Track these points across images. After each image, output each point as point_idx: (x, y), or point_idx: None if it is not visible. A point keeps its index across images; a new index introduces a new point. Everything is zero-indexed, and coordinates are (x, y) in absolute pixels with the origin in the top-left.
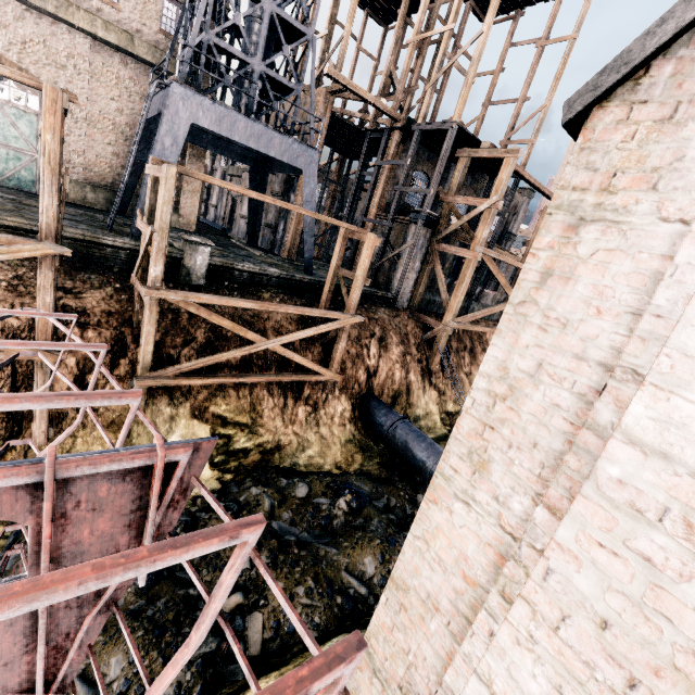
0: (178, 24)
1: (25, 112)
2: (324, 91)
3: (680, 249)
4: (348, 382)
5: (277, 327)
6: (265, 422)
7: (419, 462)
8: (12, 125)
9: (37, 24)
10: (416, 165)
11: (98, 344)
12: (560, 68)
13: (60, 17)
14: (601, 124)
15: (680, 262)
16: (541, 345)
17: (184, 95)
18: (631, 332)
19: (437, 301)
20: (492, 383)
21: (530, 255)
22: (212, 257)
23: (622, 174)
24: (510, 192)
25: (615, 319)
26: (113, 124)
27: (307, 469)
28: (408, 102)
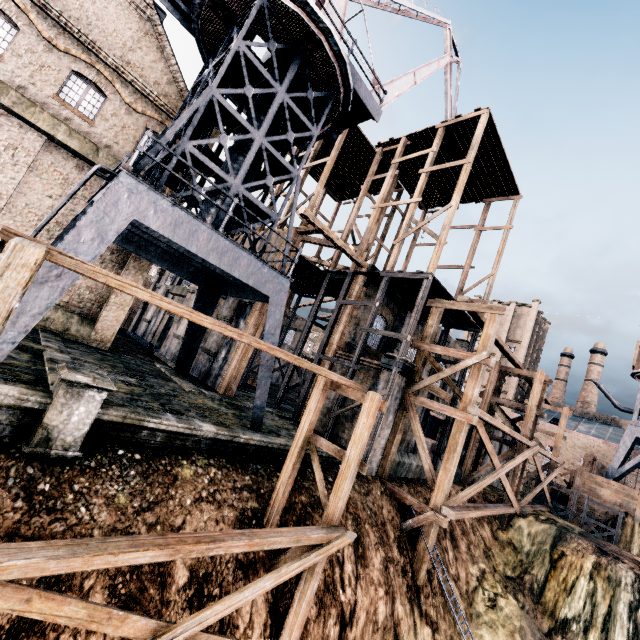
0: (153, 143)
1: None
2: (293, 230)
3: None
4: None
5: None
6: None
7: None
8: None
9: None
10: None
11: None
12: (501, 248)
13: (14, 112)
14: None
15: None
16: None
17: (133, 187)
18: None
19: (406, 462)
20: None
21: None
22: (105, 408)
23: None
24: (470, 345)
25: None
26: (39, 220)
27: None
28: (366, 254)
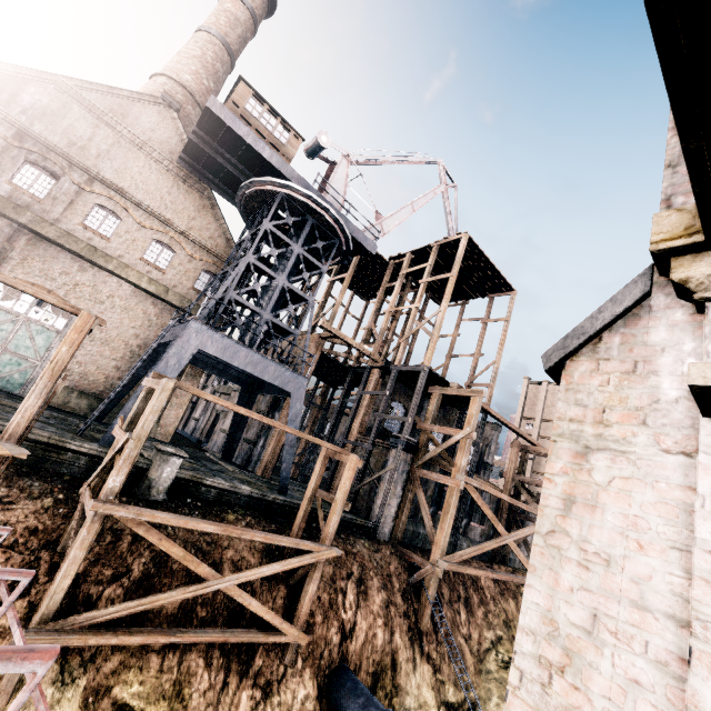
0: (209, 285)
1: (49, 329)
2: (317, 336)
3: (697, 479)
4: (315, 647)
5: (236, 559)
6: None
7: None
8: (30, 338)
9: (94, 275)
10: (394, 396)
11: (23, 570)
12: (503, 337)
13: (115, 273)
14: (577, 372)
15: (704, 492)
16: (588, 588)
17: (199, 329)
18: (687, 573)
19: (421, 533)
20: (540, 644)
21: (546, 480)
22: (181, 470)
23: (610, 410)
24: (481, 425)
25: (662, 556)
26: (125, 344)
27: None
28: (386, 349)
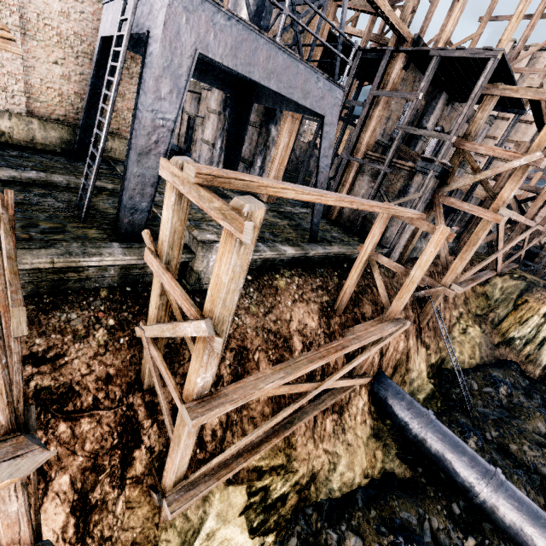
0: None
1: None
2: None
3: None
4: (365, 371)
5: (301, 328)
6: (298, 453)
7: (464, 480)
8: None
9: None
10: None
11: None
12: None
13: None
14: None
15: None
16: None
17: (187, 1)
18: None
19: (418, 247)
20: None
21: None
22: None
23: None
24: (507, 130)
25: None
26: (58, 34)
27: (341, 492)
28: None
